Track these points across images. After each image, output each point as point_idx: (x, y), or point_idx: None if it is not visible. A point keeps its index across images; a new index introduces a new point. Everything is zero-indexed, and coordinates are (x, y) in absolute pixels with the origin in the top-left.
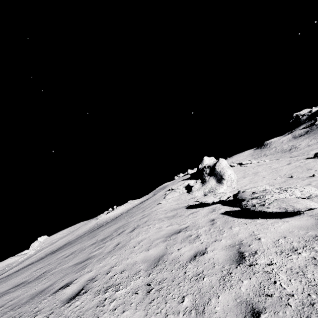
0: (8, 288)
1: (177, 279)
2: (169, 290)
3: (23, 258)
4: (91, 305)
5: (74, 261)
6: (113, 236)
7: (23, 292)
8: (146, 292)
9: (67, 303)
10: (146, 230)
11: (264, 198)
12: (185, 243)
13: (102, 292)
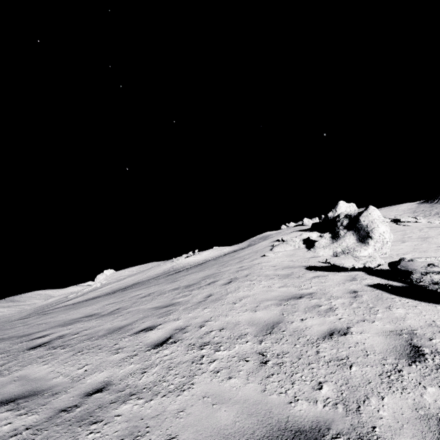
0: (80, 316)
1: (306, 357)
2: (295, 368)
3: (88, 289)
4: (185, 359)
5: (153, 304)
6: (201, 285)
7: (97, 324)
8: (259, 362)
9: (153, 349)
10: (249, 286)
11: None
12: (311, 314)
13: (196, 347)
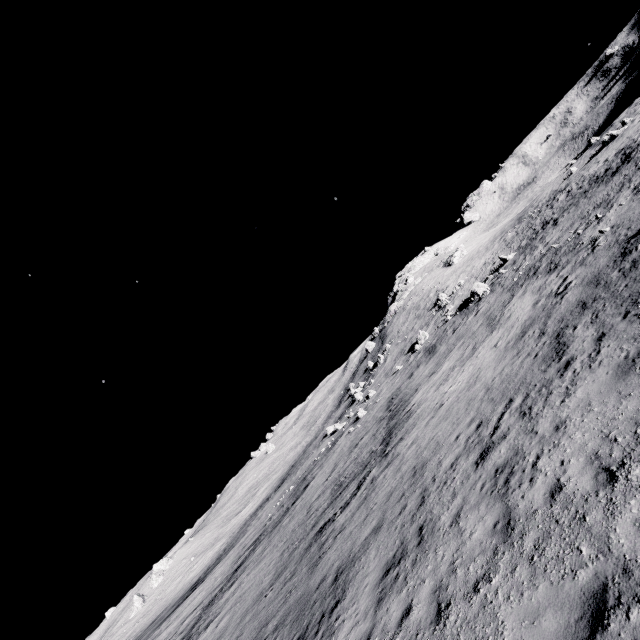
0: None
1: None
2: None
3: None
4: None
5: None
6: None
7: None
8: None
9: None
10: None
11: None
12: None
13: None
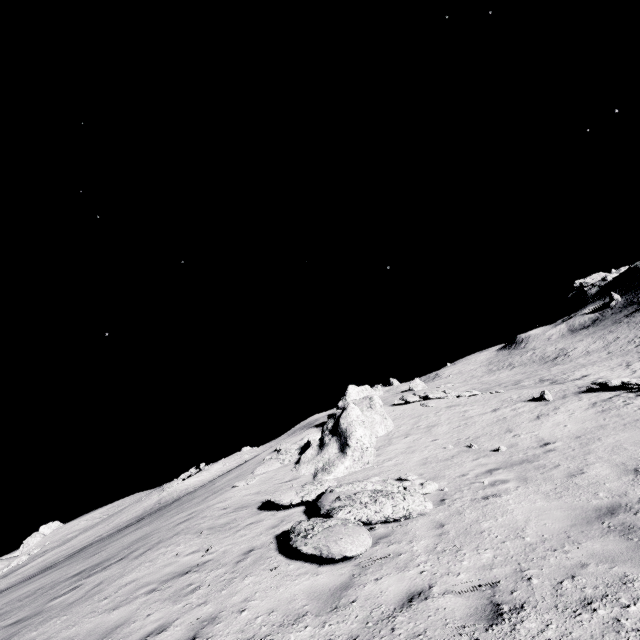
0: None
1: None
2: None
3: None
4: None
5: (19, 615)
6: (112, 562)
7: None
8: None
9: None
10: (155, 559)
11: (337, 513)
12: (167, 602)
13: None
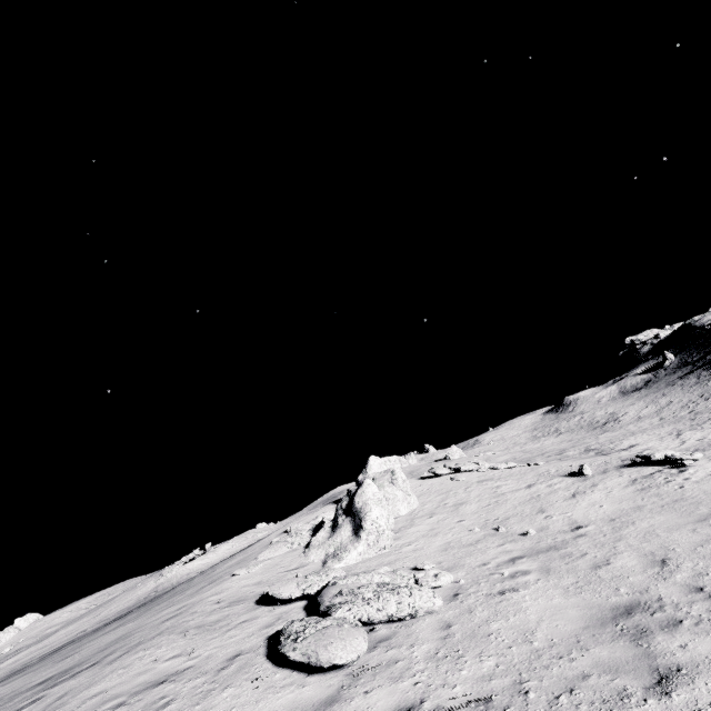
0: None
1: None
2: None
3: None
4: None
5: None
6: (83, 667)
7: None
8: None
9: None
10: (130, 665)
11: (336, 611)
12: None
13: None
